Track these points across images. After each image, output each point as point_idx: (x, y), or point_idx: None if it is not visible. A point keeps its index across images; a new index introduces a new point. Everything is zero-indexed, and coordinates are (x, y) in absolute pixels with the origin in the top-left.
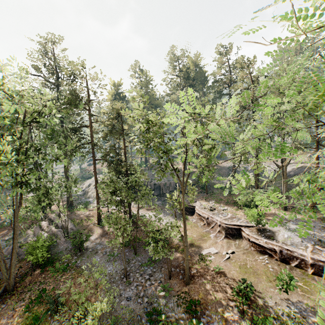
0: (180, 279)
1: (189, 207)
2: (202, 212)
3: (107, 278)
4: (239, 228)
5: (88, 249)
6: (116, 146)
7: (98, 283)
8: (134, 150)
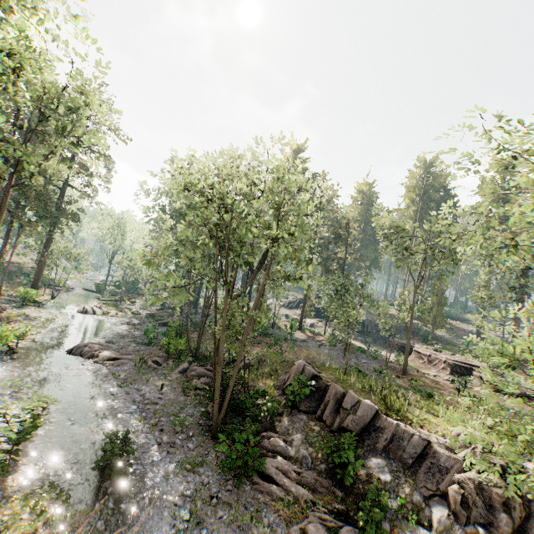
0: (396, 372)
1: (404, 347)
2: (424, 349)
3: (325, 353)
4: (471, 368)
5: (298, 339)
6: (337, 255)
7: (319, 353)
8: (380, 246)
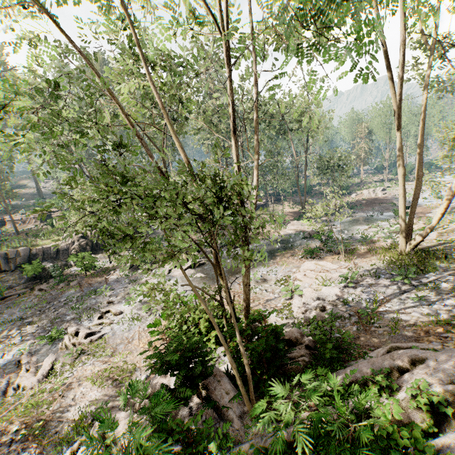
0: (13, 236)
1: None
2: (15, 217)
3: None
4: (50, 214)
5: None
6: None
7: None
8: None
